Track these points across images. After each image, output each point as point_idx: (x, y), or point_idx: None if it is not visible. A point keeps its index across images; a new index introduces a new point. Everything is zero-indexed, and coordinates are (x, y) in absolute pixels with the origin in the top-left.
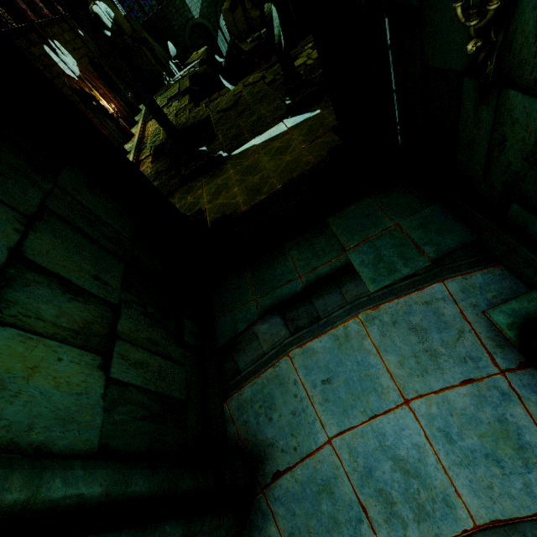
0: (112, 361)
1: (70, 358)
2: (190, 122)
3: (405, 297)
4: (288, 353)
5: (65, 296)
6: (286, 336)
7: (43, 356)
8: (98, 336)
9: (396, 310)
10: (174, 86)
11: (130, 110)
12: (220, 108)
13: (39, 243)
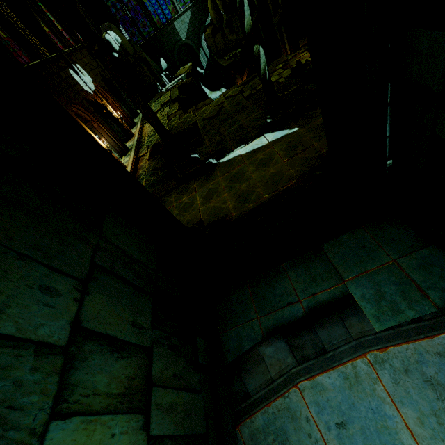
0: (150, 415)
1: (120, 429)
2: (181, 126)
3: (414, 343)
4: (296, 384)
5: (113, 357)
6: (293, 364)
7: (100, 438)
8: (139, 390)
9: (406, 356)
10: (166, 94)
11: (131, 113)
12: (205, 116)
13: (92, 306)
